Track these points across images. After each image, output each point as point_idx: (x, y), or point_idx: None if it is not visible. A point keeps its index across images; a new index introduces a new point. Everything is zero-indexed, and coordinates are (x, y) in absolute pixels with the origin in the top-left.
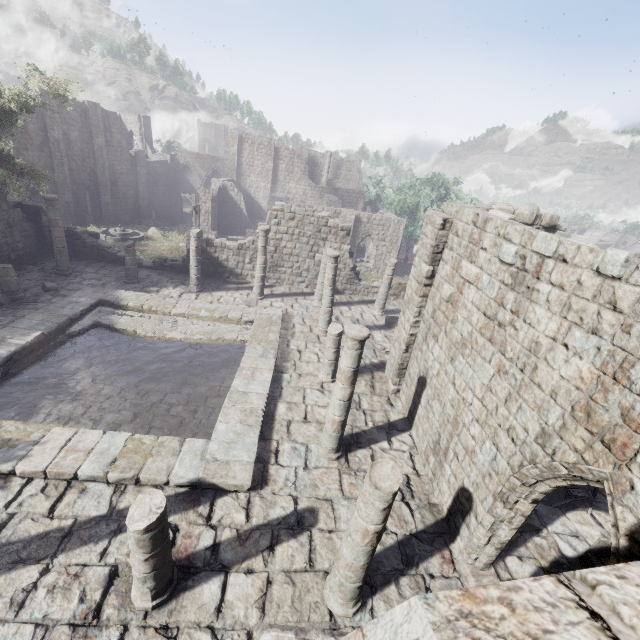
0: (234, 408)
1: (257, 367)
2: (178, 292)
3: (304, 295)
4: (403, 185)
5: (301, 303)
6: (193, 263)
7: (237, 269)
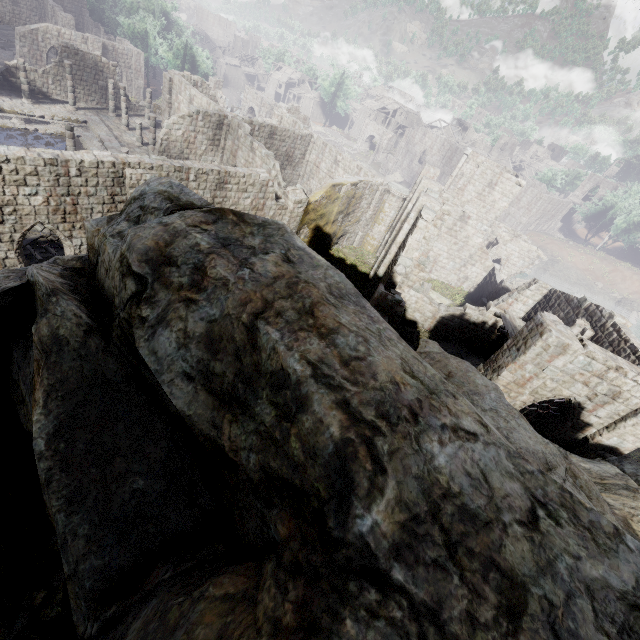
0: (113, 150)
1: (109, 139)
2: (19, 103)
3: (100, 110)
4: (125, 0)
5: (102, 114)
6: (25, 83)
7: (44, 88)
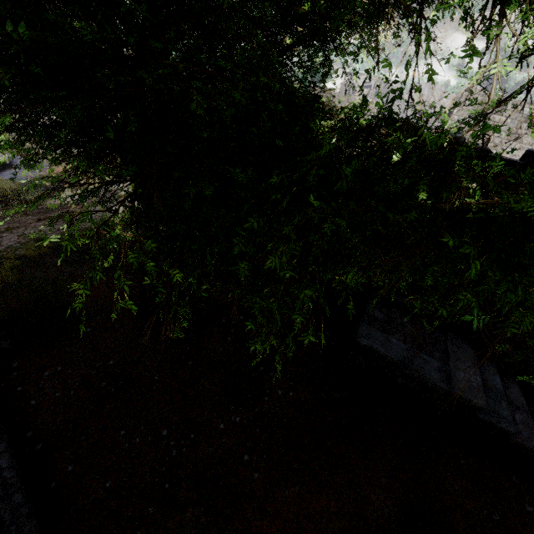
0: None
1: None
2: None
3: None
4: None
5: None
6: None
7: None
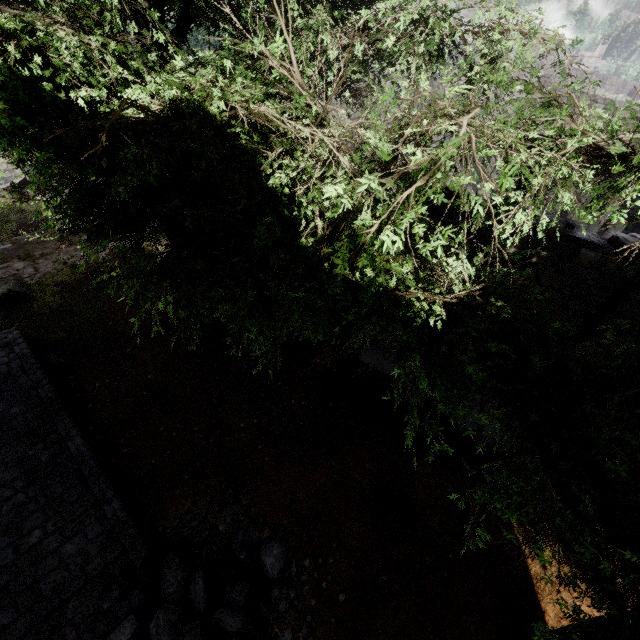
0: None
1: None
2: None
3: None
4: None
5: None
6: None
7: None
